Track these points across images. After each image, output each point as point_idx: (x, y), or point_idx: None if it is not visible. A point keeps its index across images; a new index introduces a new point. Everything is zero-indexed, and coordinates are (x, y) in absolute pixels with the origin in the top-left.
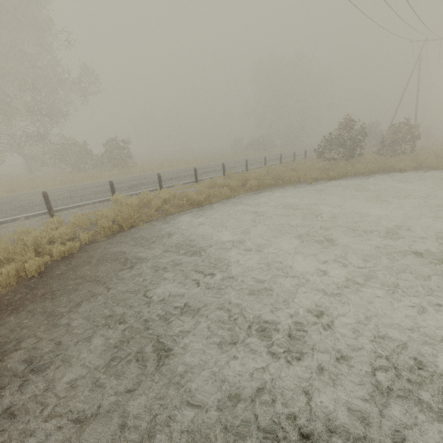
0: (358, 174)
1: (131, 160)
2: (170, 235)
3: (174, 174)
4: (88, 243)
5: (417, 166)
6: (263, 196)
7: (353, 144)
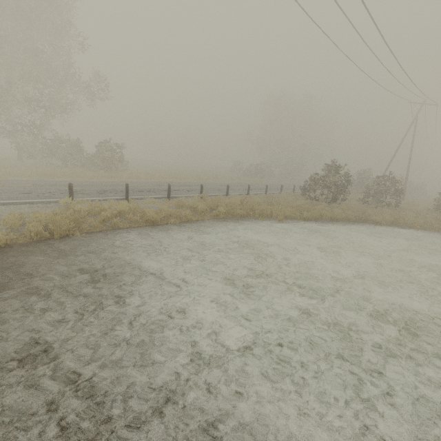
0: (333, 219)
1: (125, 165)
2: (97, 252)
3: (154, 186)
4: (4, 247)
5: (394, 221)
6: (225, 226)
7: (337, 188)
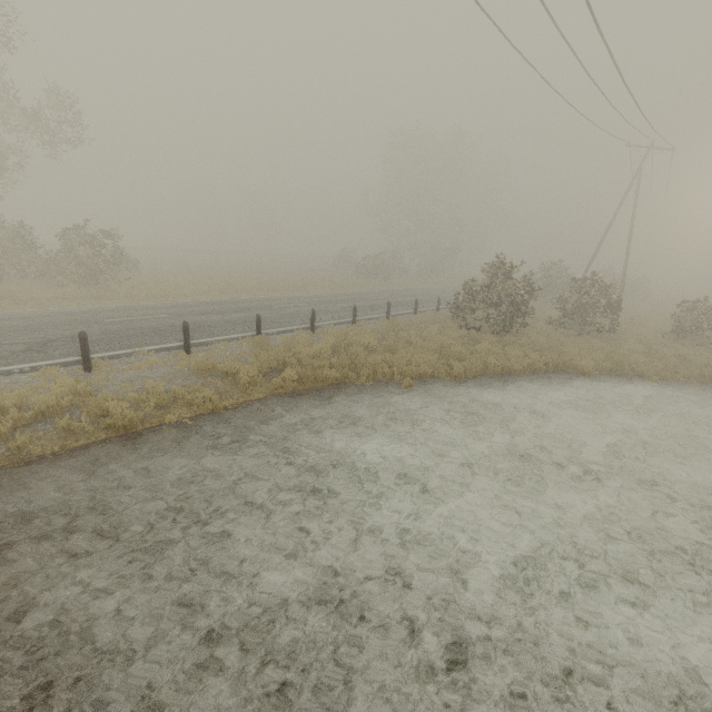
0: (508, 371)
1: (132, 267)
2: None
3: (167, 319)
4: None
5: (613, 368)
6: (292, 416)
7: (512, 306)
